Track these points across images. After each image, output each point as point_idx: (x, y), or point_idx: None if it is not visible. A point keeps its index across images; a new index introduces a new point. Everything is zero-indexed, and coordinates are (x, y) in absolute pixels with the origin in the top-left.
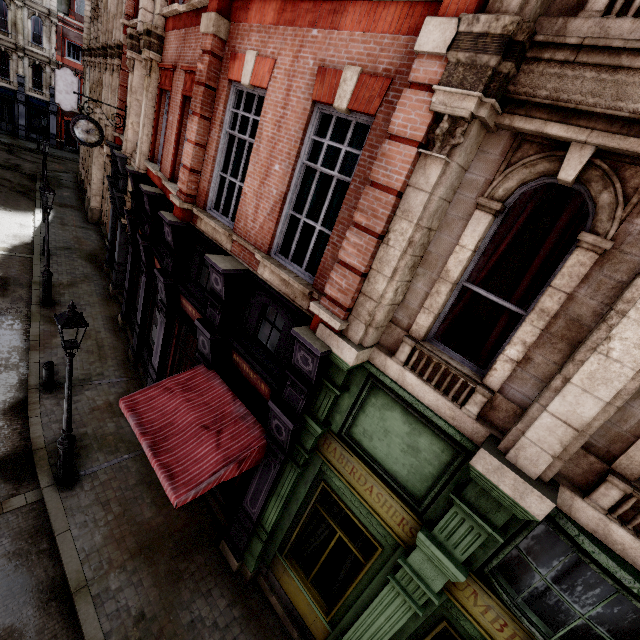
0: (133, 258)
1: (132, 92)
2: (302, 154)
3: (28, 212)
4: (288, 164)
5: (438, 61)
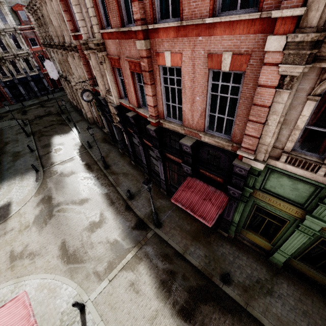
0: (128, 139)
1: (94, 69)
2: (208, 90)
3: (70, 132)
4: (203, 96)
5: (278, 53)
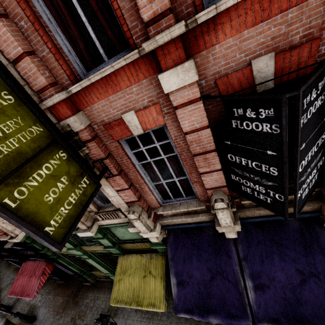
0: None
1: None
2: None
3: None
4: None
5: None
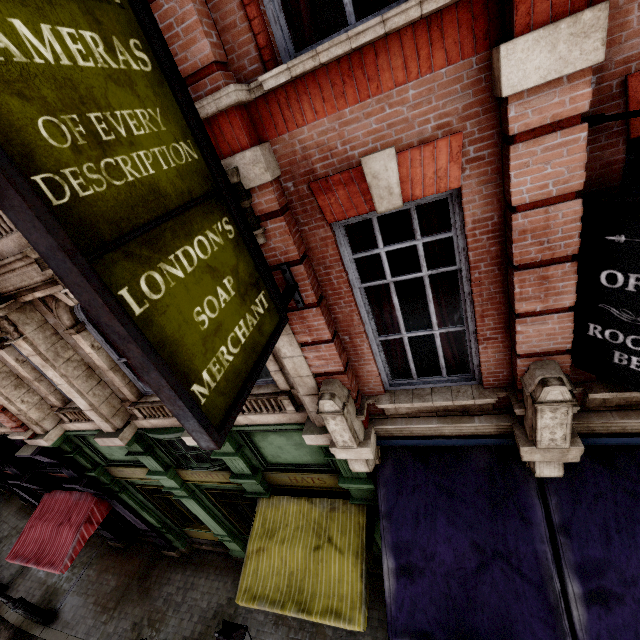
0: None
1: None
2: None
3: None
4: None
5: None
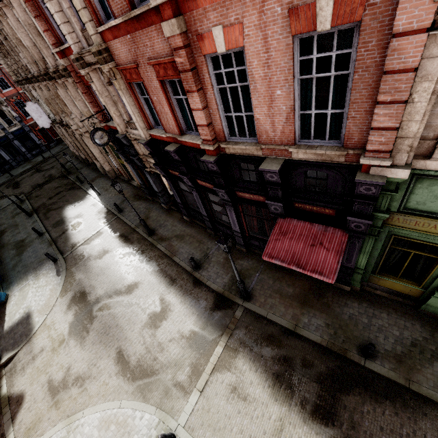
0: (173, 186)
1: (101, 94)
2: (296, 74)
3: (86, 196)
4: (288, 86)
5: None
